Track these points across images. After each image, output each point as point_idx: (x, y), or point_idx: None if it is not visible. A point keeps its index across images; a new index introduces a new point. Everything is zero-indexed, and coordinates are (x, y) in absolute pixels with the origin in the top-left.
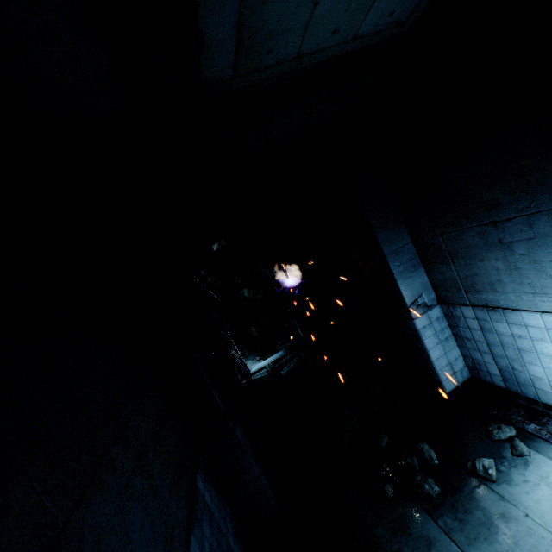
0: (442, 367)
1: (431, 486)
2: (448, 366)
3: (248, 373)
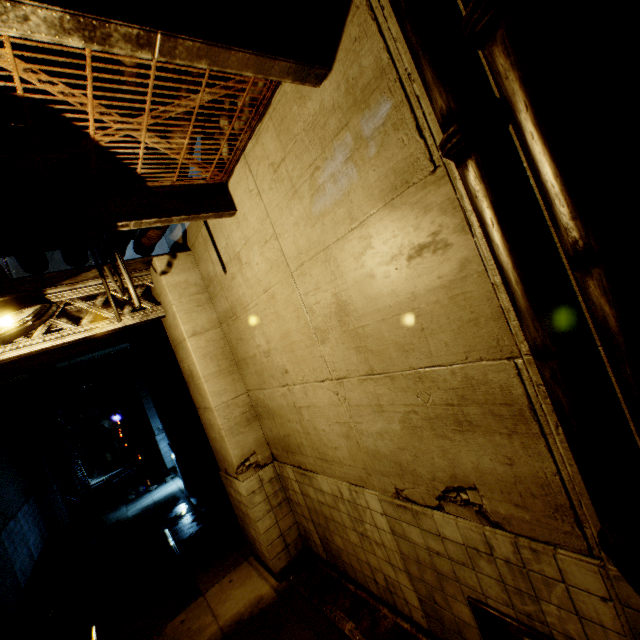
0: (167, 457)
1: (133, 496)
2: (170, 457)
3: (87, 484)
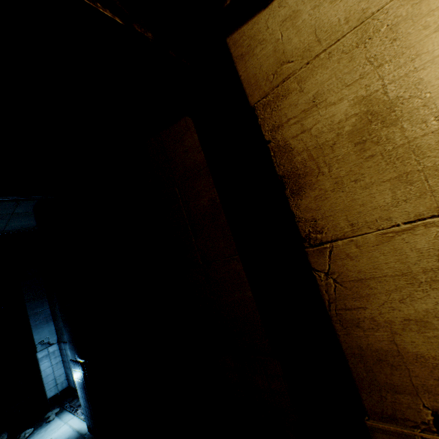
0: (49, 382)
1: None
2: (53, 381)
3: None
